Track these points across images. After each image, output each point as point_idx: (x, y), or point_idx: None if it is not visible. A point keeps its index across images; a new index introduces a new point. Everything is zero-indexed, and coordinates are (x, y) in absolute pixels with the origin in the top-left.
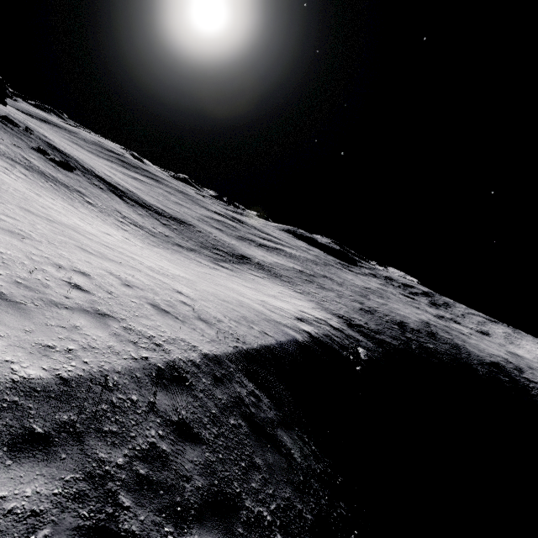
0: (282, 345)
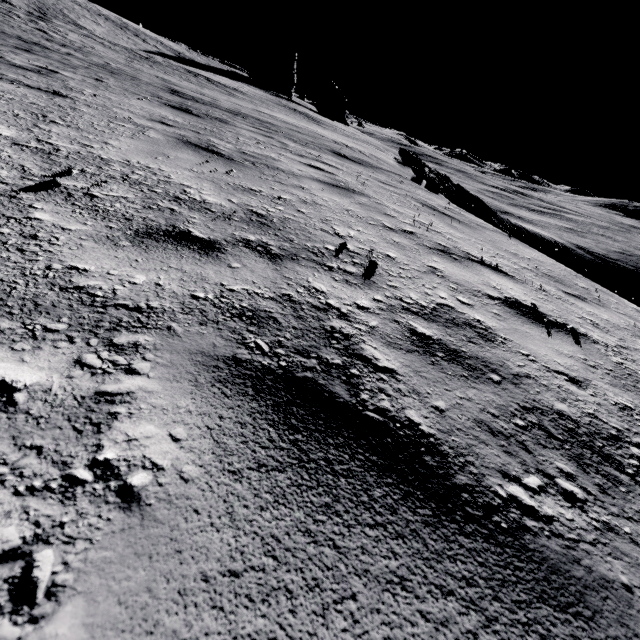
0: (499, 215)
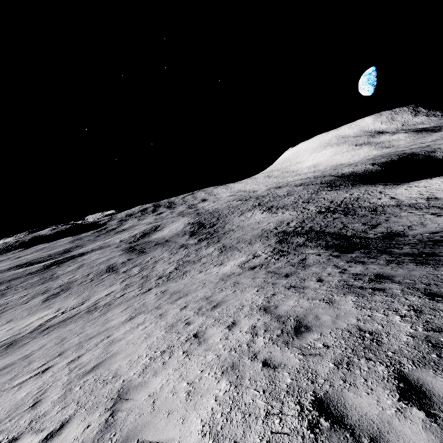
0: None
